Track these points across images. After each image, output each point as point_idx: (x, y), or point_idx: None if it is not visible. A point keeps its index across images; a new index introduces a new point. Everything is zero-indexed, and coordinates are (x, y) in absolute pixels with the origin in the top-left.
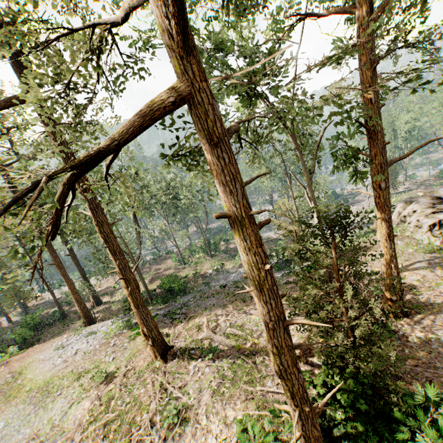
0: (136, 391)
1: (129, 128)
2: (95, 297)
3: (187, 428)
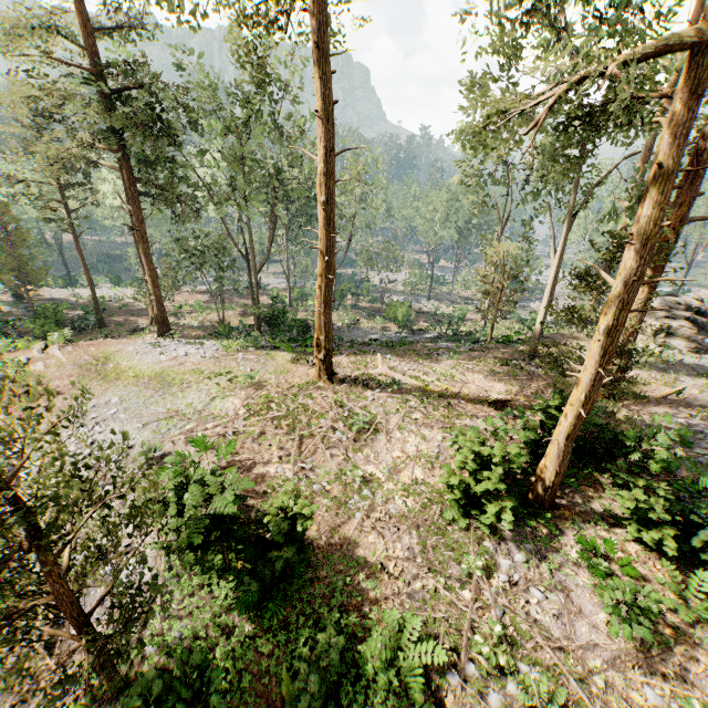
0: (302, 401)
1: (653, 51)
2: None
3: (380, 437)
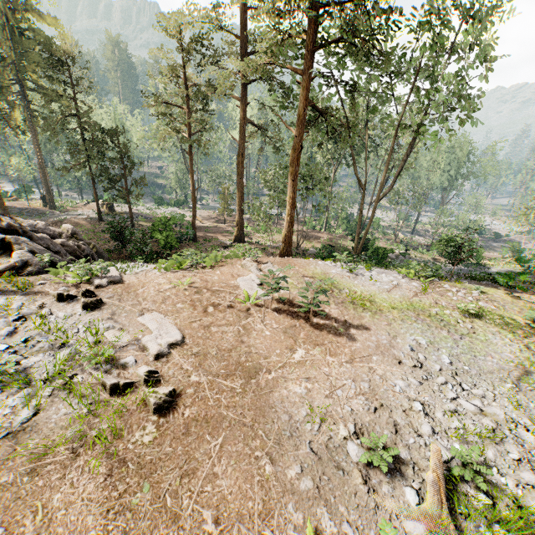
0: None
1: None
2: (241, 229)
3: None
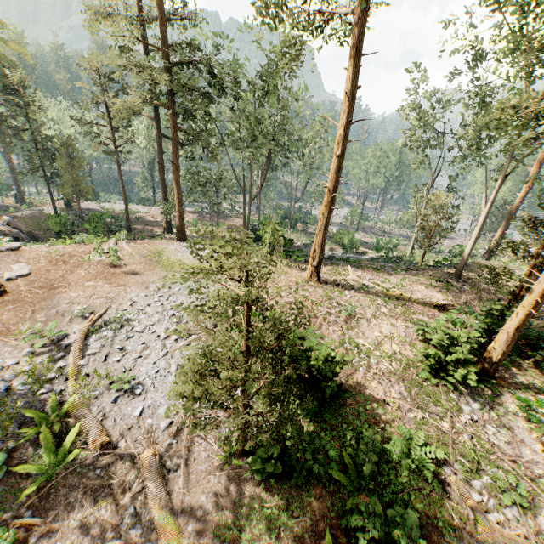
0: (302, 293)
1: None
2: (169, 223)
3: (362, 322)
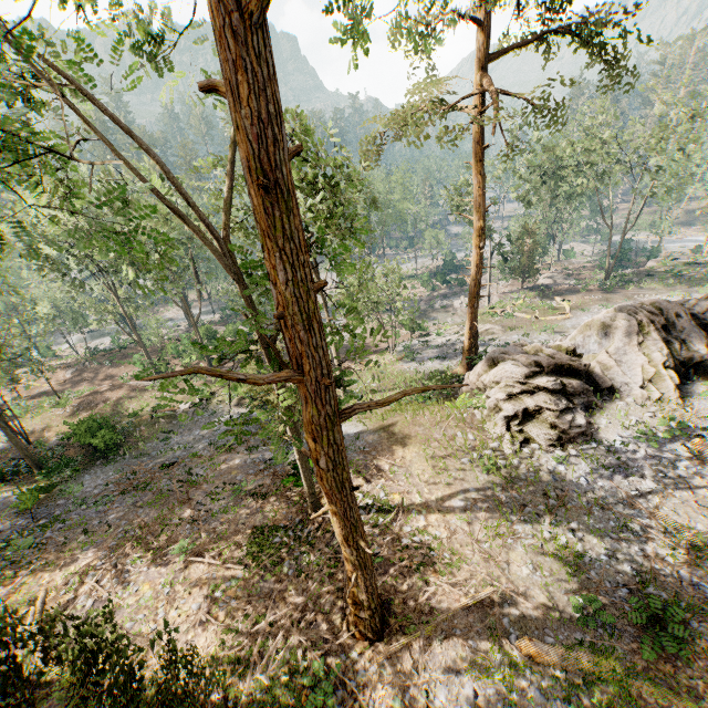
0: None
1: None
2: None
3: None
